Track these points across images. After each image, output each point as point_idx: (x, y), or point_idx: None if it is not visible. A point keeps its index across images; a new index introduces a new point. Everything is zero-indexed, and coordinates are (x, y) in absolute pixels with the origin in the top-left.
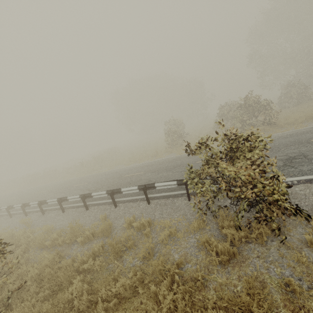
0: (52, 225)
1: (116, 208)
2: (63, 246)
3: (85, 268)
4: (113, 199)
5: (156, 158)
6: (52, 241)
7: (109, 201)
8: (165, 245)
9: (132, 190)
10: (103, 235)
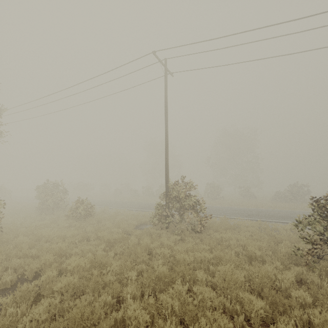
0: None
1: None
2: None
3: None
4: None
5: None
6: None
7: None
8: None
9: None
10: None
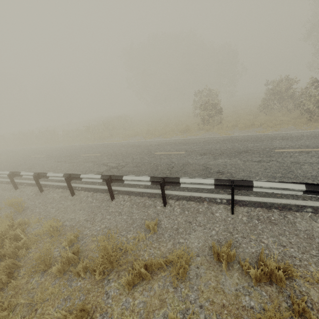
0: (59, 223)
1: (166, 208)
2: (85, 278)
3: None
4: (163, 193)
5: (189, 135)
6: (62, 262)
7: (148, 192)
8: None
9: (200, 184)
10: (175, 280)
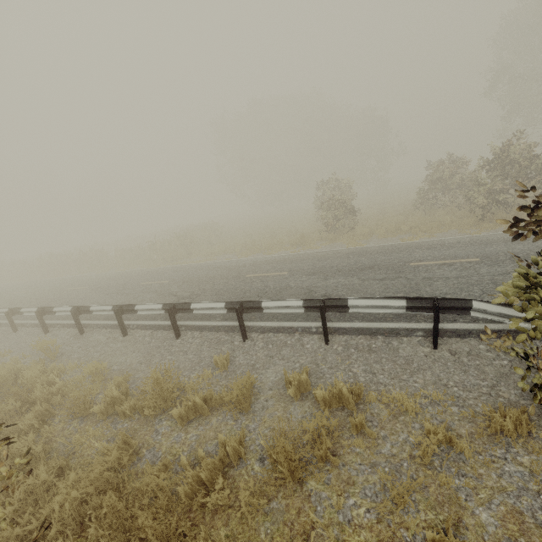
0: (104, 364)
1: (246, 342)
2: (133, 419)
3: (210, 507)
4: (241, 323)
5: (304, 249)
6: (106, 403)
7: (226, 325)
8: (428, 470)
9: (287, 308)
10: (235, 410)
